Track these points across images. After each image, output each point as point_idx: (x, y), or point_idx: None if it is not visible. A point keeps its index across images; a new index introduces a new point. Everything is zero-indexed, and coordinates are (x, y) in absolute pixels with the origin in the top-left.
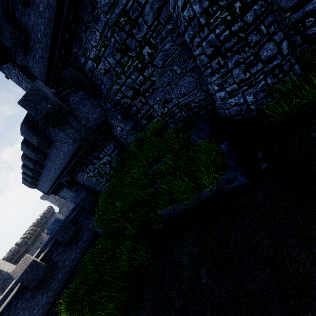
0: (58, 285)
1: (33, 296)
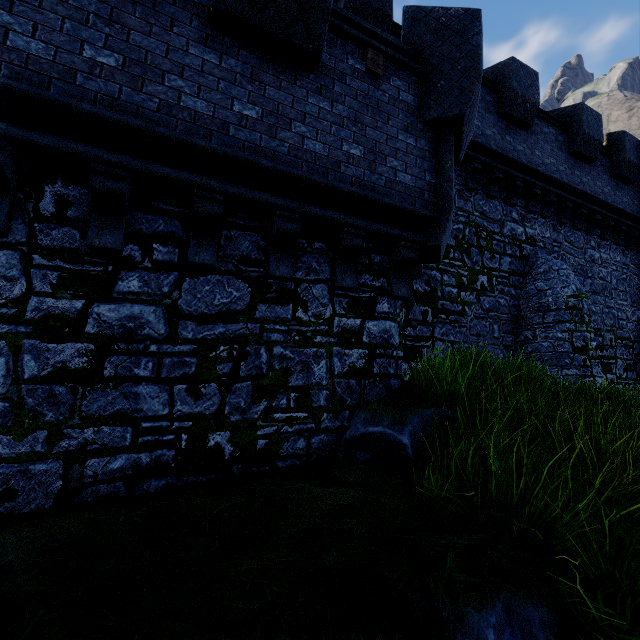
0: None
1: None
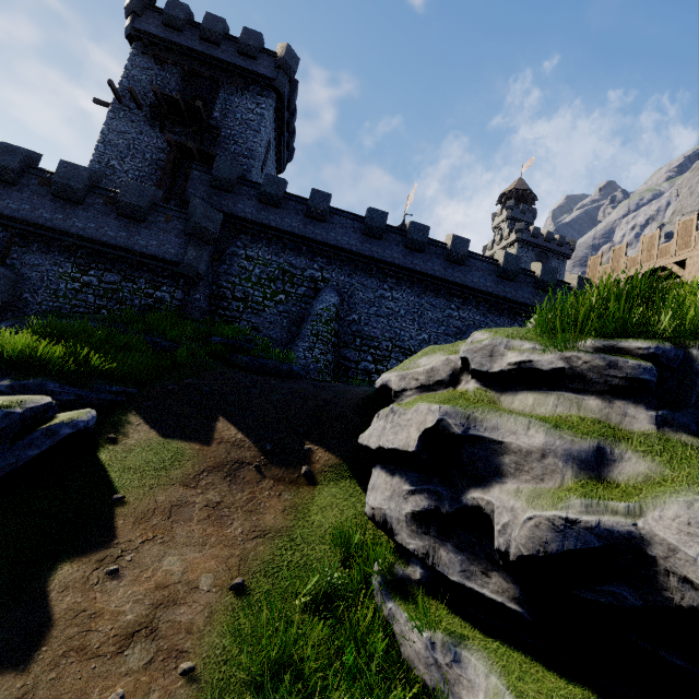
0: None
1: None
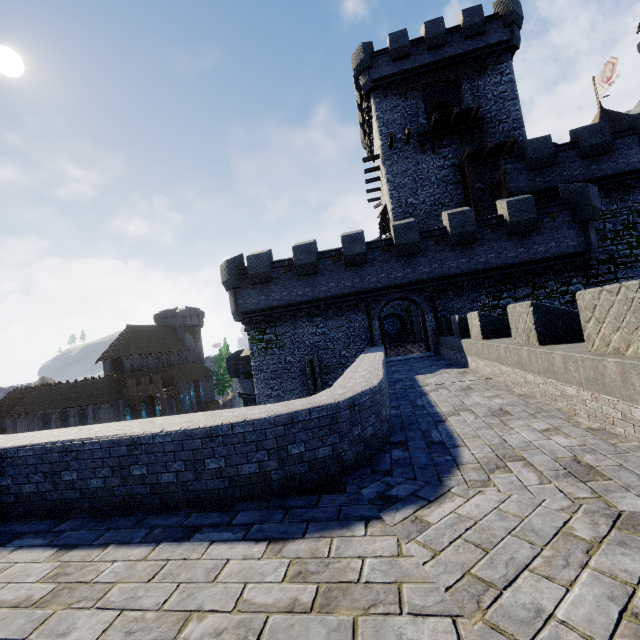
0: None
1: None
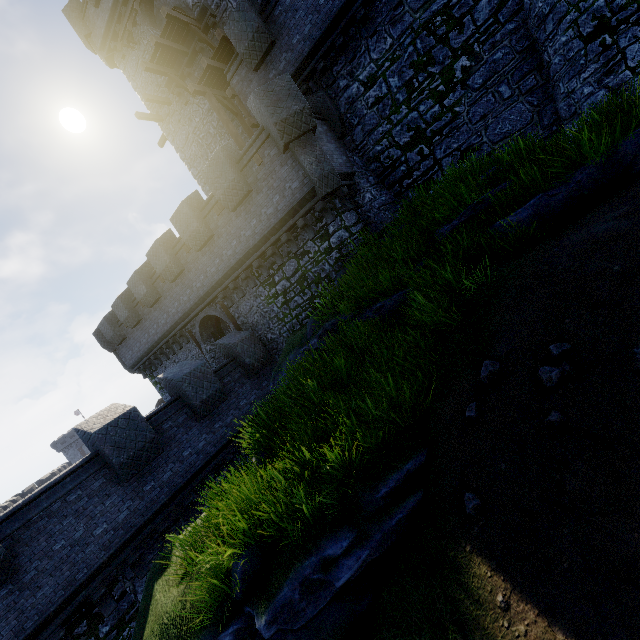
0: (158, 492)
1: (106, 493)
